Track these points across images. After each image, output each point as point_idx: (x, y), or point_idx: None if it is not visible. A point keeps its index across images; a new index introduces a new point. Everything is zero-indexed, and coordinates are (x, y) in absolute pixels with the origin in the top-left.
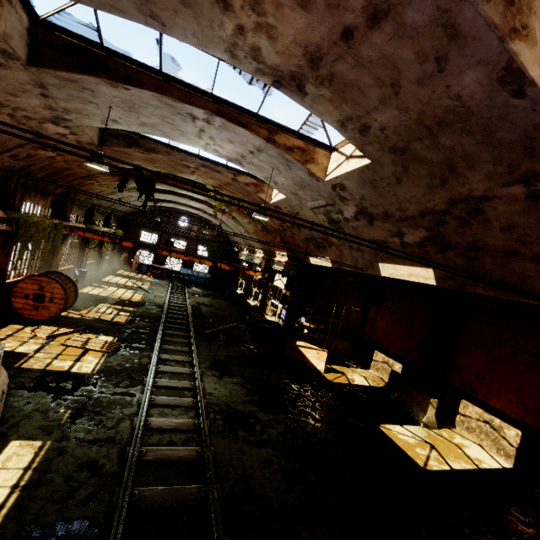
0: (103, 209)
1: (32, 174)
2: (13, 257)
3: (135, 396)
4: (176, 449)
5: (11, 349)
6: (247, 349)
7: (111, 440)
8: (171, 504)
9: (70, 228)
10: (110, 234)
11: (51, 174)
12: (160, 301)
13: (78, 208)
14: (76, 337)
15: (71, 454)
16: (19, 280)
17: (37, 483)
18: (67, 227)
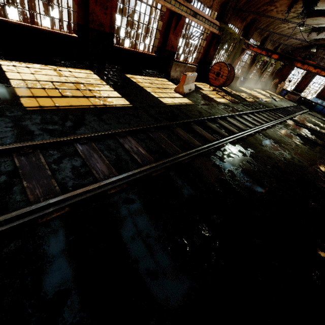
0: (274, 40)
1: (239, 1)
2: (217, 56)
3: (229, 113)
4: (230, 127)
5: (200, 87)
6: (321, 143)
7: (210, 113)
8: (214, 130)
9: (247, 44)
10: (266, 49)
11: (249, 0)
12: (279, 105)
13: (258, 35)
14: (222, 93)
15: (197, 108)
16: (214, 64)
17: (185, 105)
18: (246, 44)
